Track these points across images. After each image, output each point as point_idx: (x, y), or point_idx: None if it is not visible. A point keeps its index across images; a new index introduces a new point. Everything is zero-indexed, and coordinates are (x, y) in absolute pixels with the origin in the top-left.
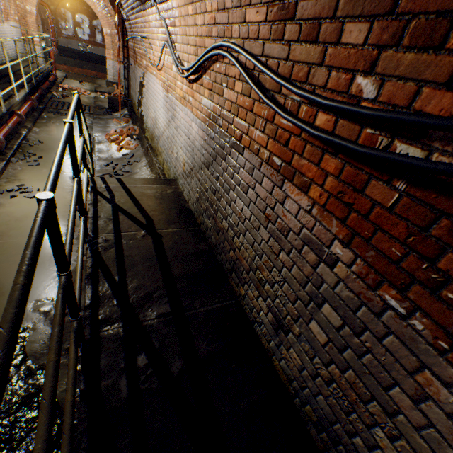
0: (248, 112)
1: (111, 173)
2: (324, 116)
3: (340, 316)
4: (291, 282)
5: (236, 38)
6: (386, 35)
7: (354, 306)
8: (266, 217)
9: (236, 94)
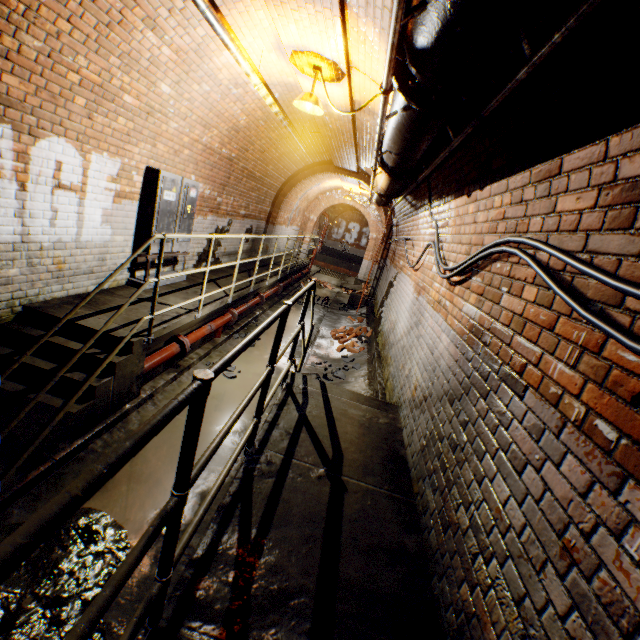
0: (542, 330)
1: (320, 373)
2: None
3: None
4: None
5: (534, 232)
6: None
7: None
8: (564, 548)
9: (522, 302)
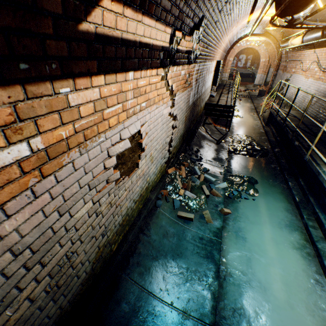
0: None
1: None
2: None
3: None
4: None
5: None
6: None
7: None
8: None
9: None
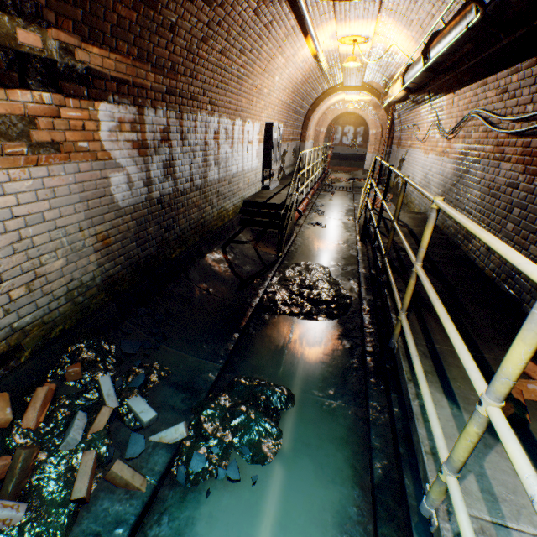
0: (484, 140)
1: None
2: (517, 125)
3: (519, 208)
4: (498, 213)
5: (481, 107)
6: (533, 91)
7: (524, 198)
8: (488, 189)
9: (478, 134)
